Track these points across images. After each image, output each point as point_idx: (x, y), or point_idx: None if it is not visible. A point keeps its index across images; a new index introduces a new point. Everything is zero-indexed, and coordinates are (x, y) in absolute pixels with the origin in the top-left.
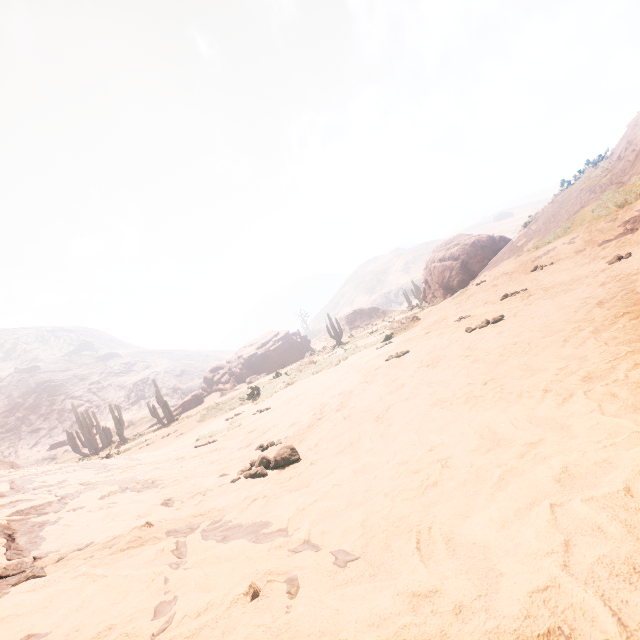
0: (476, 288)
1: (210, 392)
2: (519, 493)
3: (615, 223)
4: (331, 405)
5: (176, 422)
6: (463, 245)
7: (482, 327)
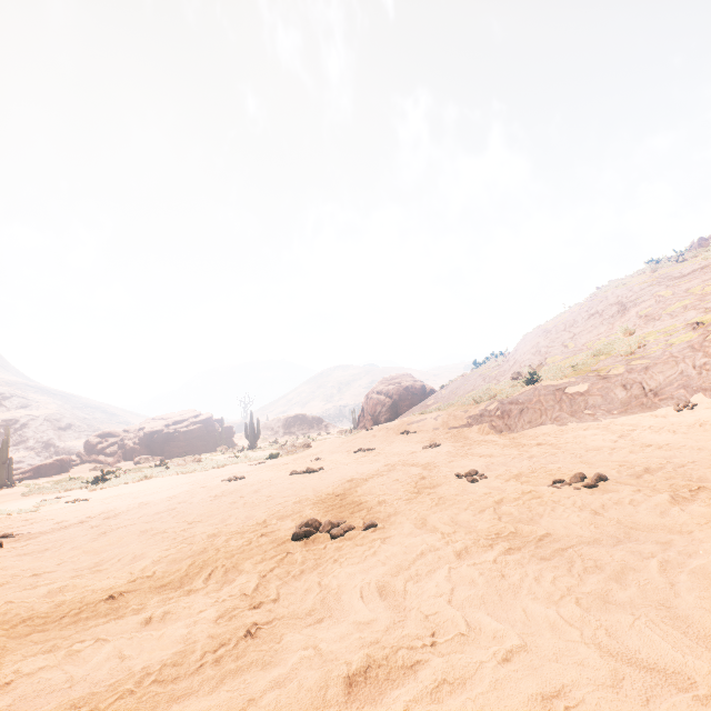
0: (364, 433)
1: (85, 461)
2: (17, 595)
3: (466, 414)
4: (116, 512)
5: (10, 488)
6: (399, 386)
7: (299, 473)
